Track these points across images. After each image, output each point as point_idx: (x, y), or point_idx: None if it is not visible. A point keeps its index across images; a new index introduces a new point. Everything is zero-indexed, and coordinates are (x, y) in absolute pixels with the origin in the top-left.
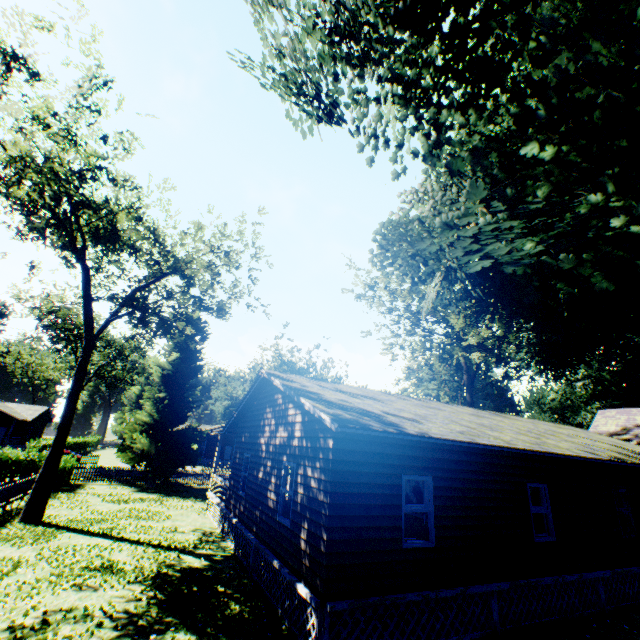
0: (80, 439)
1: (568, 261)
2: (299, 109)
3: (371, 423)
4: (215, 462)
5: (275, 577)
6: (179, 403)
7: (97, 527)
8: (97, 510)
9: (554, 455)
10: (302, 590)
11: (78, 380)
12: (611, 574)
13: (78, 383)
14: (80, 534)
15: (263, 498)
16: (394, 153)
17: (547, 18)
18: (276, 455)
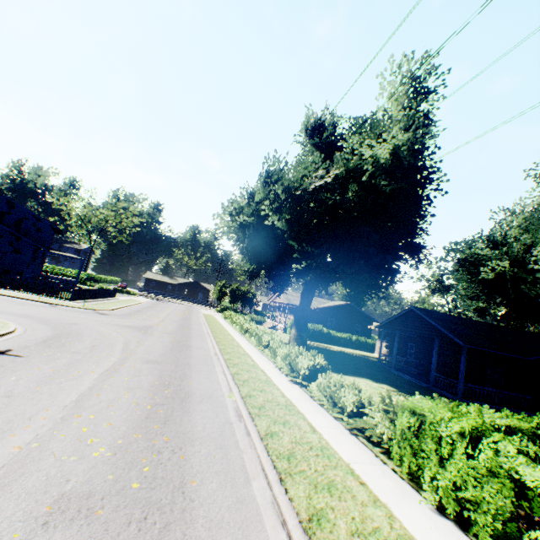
0: None
1: None
2: None
3: None
4: None
5: None
6: None
7: None
8: None
9: None
10: None
11: None
12: None
13: None
14: None
15: None
16: None
17: None
18: None
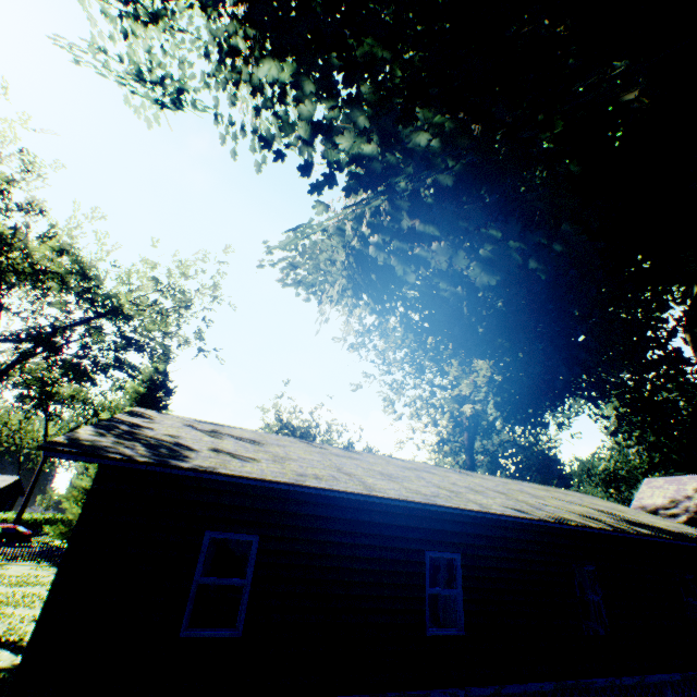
0: (54, 515)
1: (442, 252)
2: (143, 95)
3: (126, 451)
4: None
5: None
6: None
7: None
8: None
9: (443, 509)
10: None
11: None
12: (555, 688)
13: None
14: None
15: None
16: (251, 140)
17: None
18: None
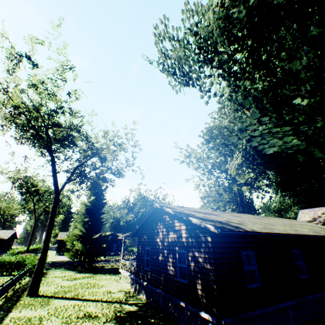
0: (33, 247)
1: (302, 145)
2: (174, 80)
3: (230, 227)
4: (122, 253)
5: (181, 311)
6: (95, 223)
7: (69, 295)
8: (63, 285)
9: (305, 235)
10: (205, 315)
11: (53, 215)
12: None
13: (53, 217)
14: (62, 299)
15: (164, 270)
16: (218, 99)
17: (305, 50)
18: (170, 247)
